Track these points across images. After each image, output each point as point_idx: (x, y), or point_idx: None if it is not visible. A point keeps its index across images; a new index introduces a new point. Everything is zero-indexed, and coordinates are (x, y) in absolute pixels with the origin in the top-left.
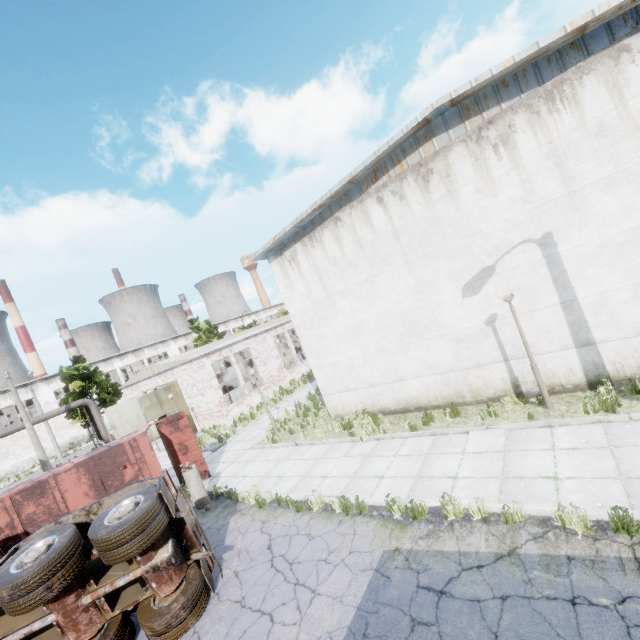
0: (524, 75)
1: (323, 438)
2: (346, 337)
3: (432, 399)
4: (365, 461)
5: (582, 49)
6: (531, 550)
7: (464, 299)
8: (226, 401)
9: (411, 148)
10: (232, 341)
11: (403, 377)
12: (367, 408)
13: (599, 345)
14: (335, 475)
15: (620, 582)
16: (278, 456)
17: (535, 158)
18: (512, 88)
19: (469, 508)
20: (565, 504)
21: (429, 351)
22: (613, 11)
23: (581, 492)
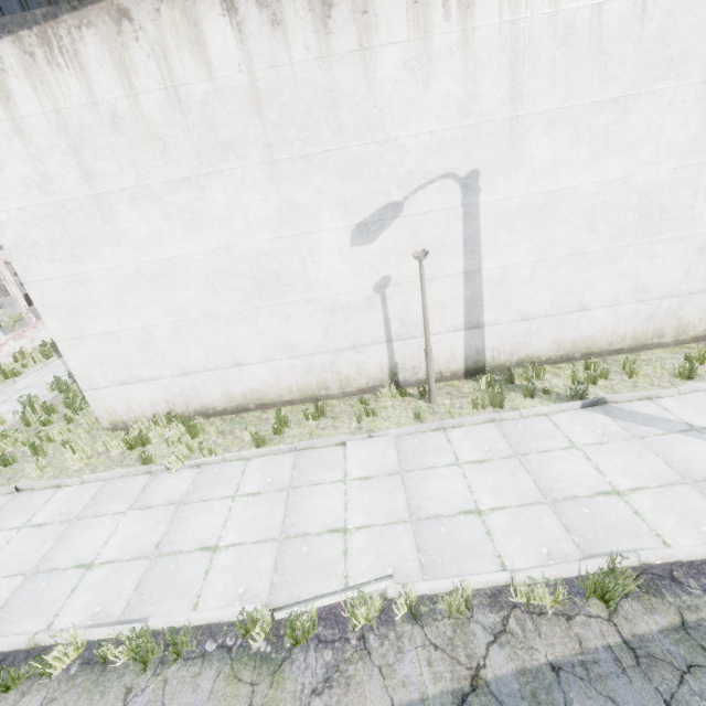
0: None
1: (84, 470)
2: (138, 286)
3: (284, 392)
4: (178, 515)
5: None
6: (501, 667)
7: (353, 248)
8: None
9: None
10: None
11: (243, 360)
12: (175, 409)
13: (486, 328)
14: (112, 558)
15: (633, 700)
16: None
17: (490, 40)
18: None
19: (394, 605)
20: (508, 558)
21: (289, 322)
22: None
23: (517, 532)
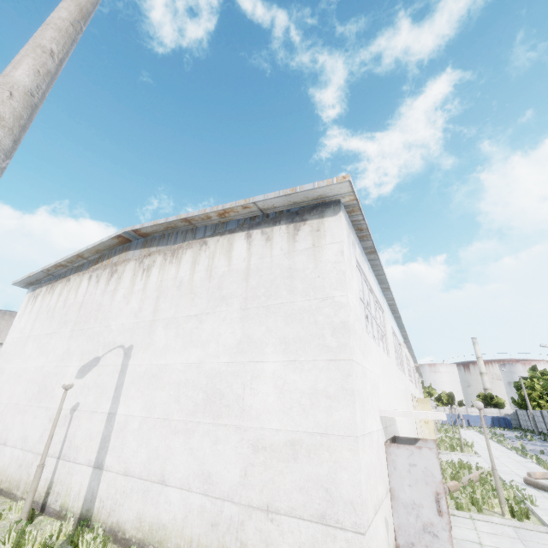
0: (172, 236)
1: None
2: (12, 379)
3: (5, 479)
4: None
5: (194, 234)
6: None
7: (75, 379)
8: None
9: (119, 252)
10: None
11: (8, 441)
12: None
13: (104, 472)
14: None
15: None
16: None
17: (153, 287)
18: (165, 240)
19: None
20: None
21: (34, 421)
22: (201, 219)
23: None
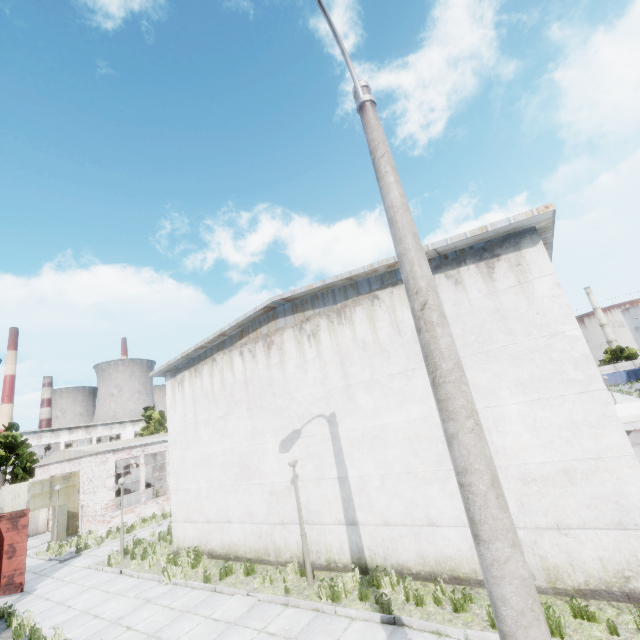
0: (327, 295)
1: (146, 571)
2: (200, 465)
3: (248, 550)
4: (141, 606)
5: (356, 289)
6: None
7: (280, 454)
8: (119, 505)
9: (264, 322)
10: (151, 441)
11: (231, 519)
12: (201, 546)
13: (361, 527)
14: (105, 616)
15: None
16: (95, 582)
17: (329, 353)
18: (321, 301)
19: None
20: None
21: (252, 497)
22: (364, 274)
23: None
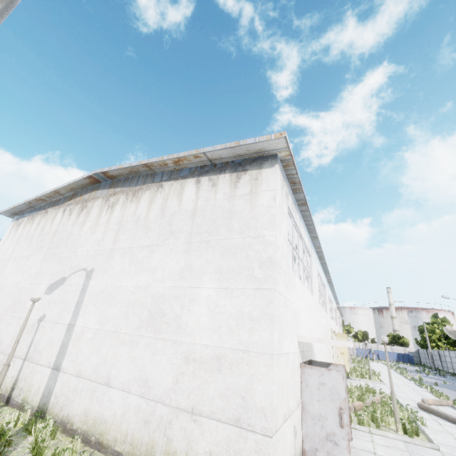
0: (135, 179)
1: None
2: None
3: None
4: None
5: (153, 178)
6: None
7: (44, 295)
8: None
9: (89, 190)
10: None
11: None
12: None
13: (61, 373)
14: None
15: None
16: None
17: (115, 221)
18: (129, 182)
19: None
20: None
21: (8, 327)
22: (159, 165)
23: None
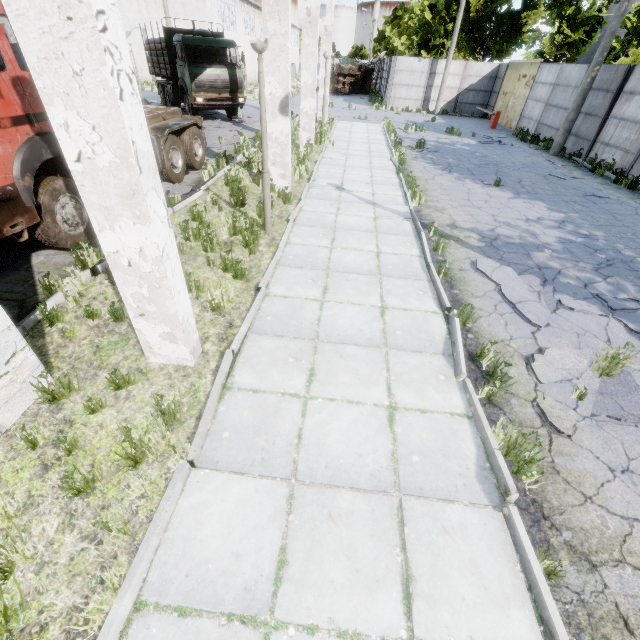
0: None
1: None
2: None
3: None
4: None
5: None
6: None
7: None
8: None
9: None
10: None
11: None
12: None
13: None
14: None
15: None
16: None
17: None
18: None
19: None
20: None
21: None
22: None
23: None
